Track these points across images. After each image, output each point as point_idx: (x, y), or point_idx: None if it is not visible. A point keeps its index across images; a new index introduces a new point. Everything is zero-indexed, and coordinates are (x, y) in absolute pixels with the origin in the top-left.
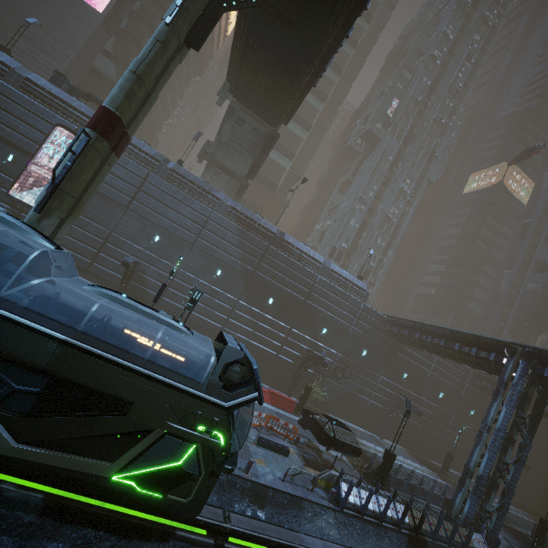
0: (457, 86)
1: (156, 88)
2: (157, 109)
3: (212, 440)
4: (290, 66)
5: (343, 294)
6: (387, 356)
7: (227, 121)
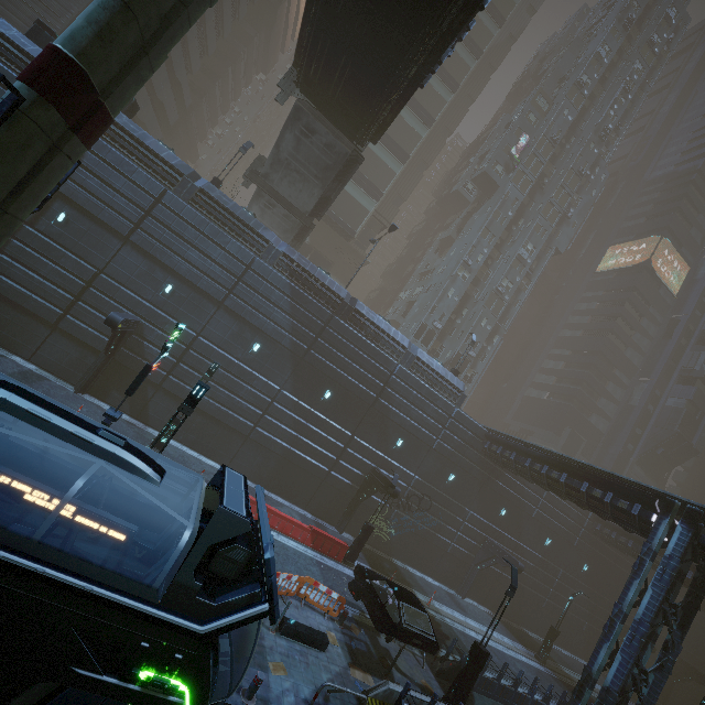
0: (606, 127)
1: (162, 38)
2: (199, 109)
3: (166, 699)
4: (390, 47)
5: (431, 394)
6: (481, 484)
7: (290, 128)
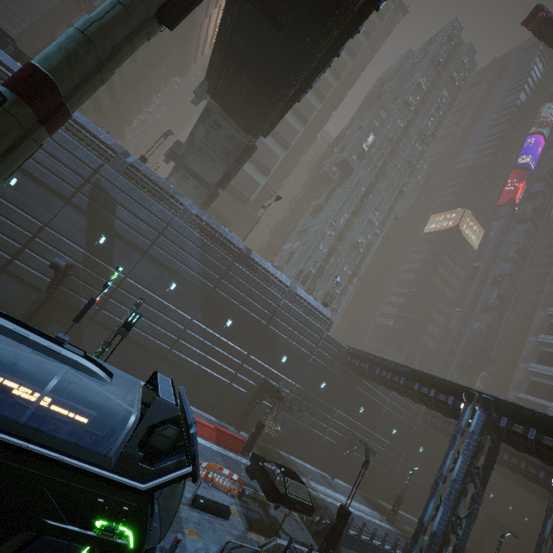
0: (426, 132)
1: (112, 60)
2: (128, 100)
3: (116, 541)
4: (276, 74)
5: (307, 321)
6: (345, 389)
7: (202, 123)
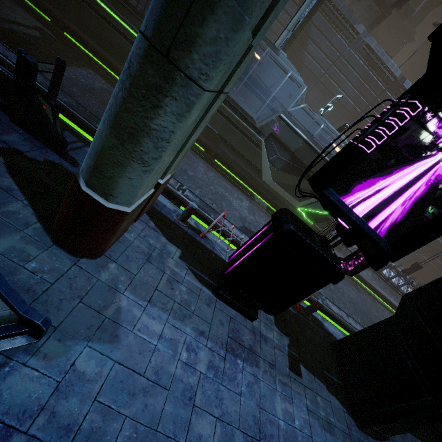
0: None
1: None
2: None
3: None
4: None
5: None
6: None
7: None
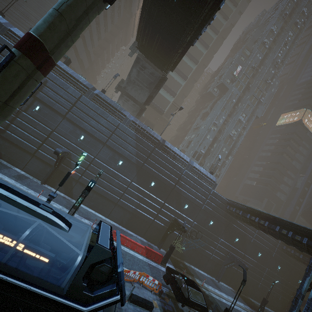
0: (277, 61)
1: (77, 28)
2: (97, 62)
3: None
4: (177, 29)
5: (200, 183)
6: (226, 226)
7: (134, 67)
